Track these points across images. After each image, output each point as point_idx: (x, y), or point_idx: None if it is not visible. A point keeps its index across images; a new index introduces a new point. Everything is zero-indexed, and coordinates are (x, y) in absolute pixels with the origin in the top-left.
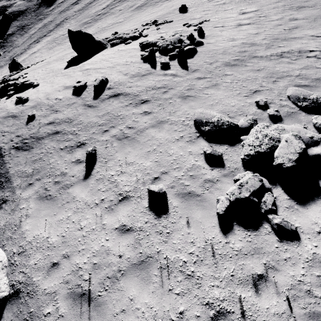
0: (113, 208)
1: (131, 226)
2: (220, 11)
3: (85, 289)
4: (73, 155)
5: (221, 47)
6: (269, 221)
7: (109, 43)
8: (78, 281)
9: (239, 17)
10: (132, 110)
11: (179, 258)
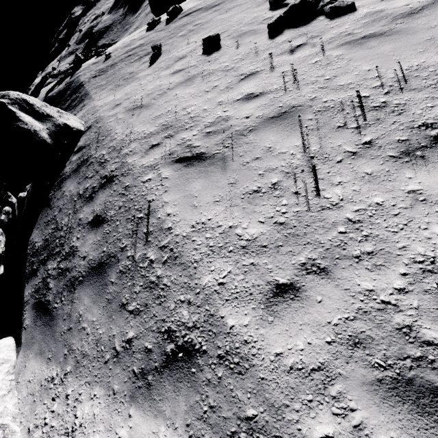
0: (169, 66)
1: (184, 68)
2: None
3: (139, 105)
4: (141, 61)
5: None
6: (325, 14)
7: None
8: (134, 104)
9: None
10: (202, 15)
11: (223, 65)
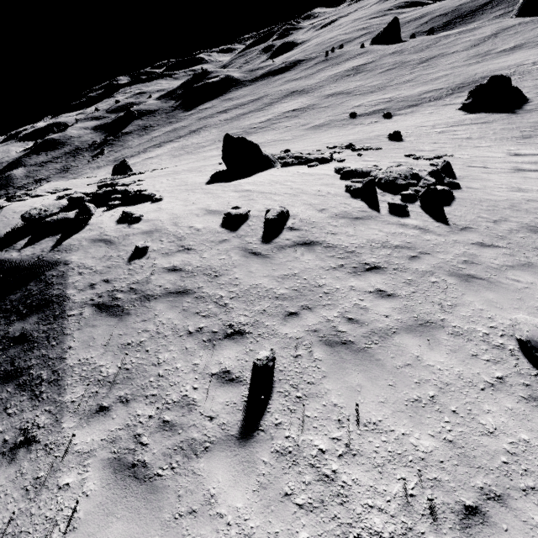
0: None
1: None
2: (468, 146)
3: None
4: (215, 355)
5: (503, 198)
6: None
7: (278, 161)
8: None
9: (512, 159)
10: (347, 280)
11: None
